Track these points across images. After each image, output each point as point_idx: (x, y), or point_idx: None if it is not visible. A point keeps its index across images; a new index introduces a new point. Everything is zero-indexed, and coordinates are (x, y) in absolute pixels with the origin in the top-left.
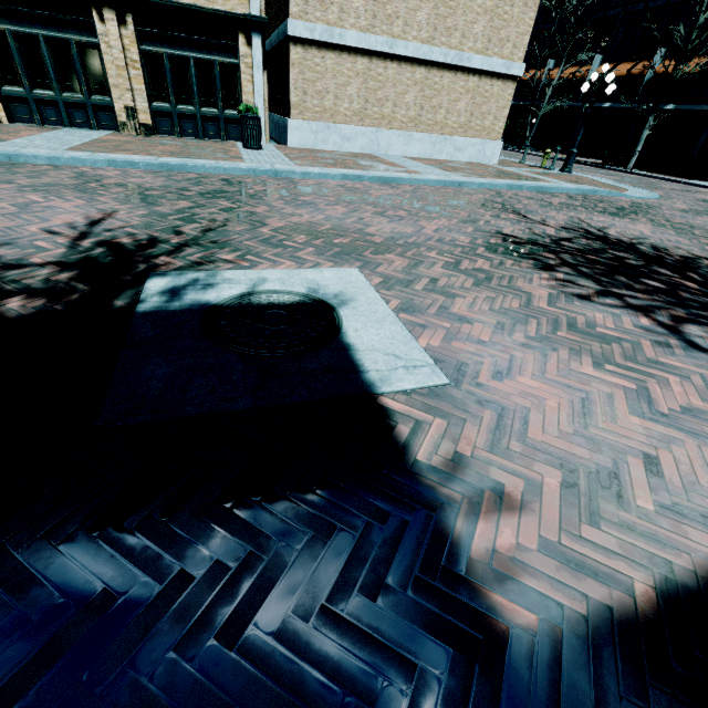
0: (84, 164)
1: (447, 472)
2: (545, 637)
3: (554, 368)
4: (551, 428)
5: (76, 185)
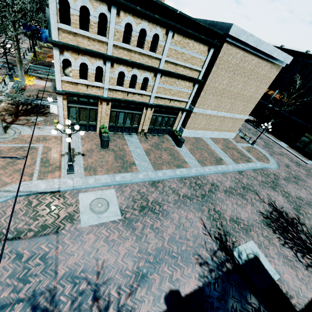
0: (164, 179)
1: (286, 293)
2: (299, 311)
3: (287, 270)
4: (291, 284)
5: (179, 199)
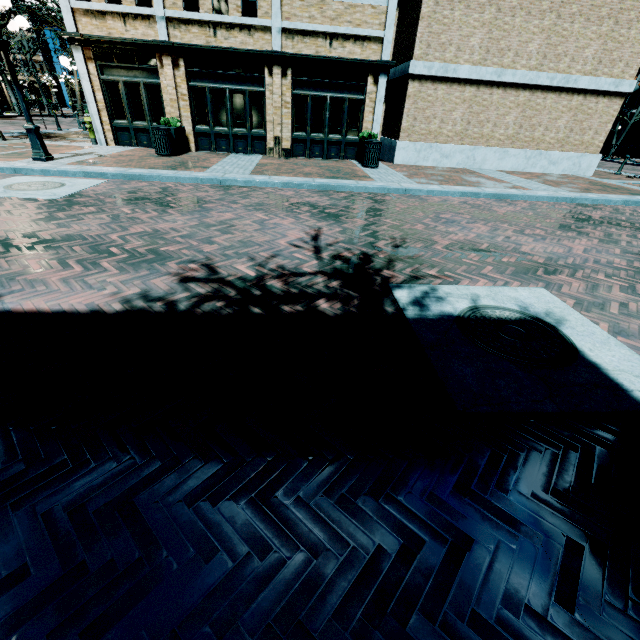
0: (267, 185)
1: None
2: None
3: None
4: None
5: (276, 204)
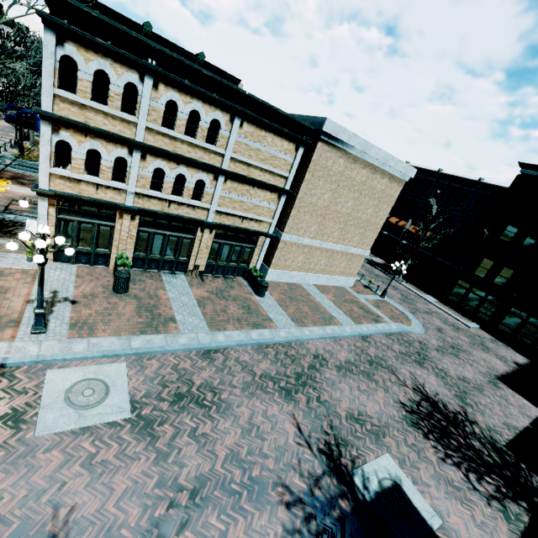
0: (228, 346)
1: None
2: None
3: (455, 509)
4: (465, 536)
5: (254, 381)
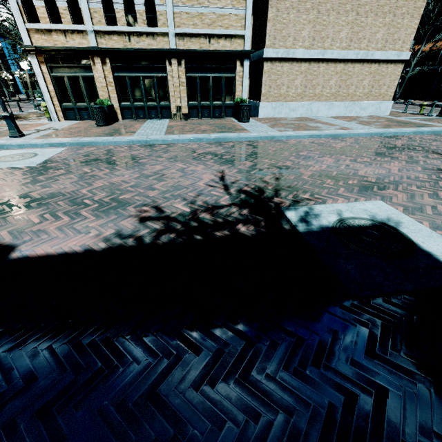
0: (178, 142)
1: None
2: None
3: None
4: None
5: (188, 155)
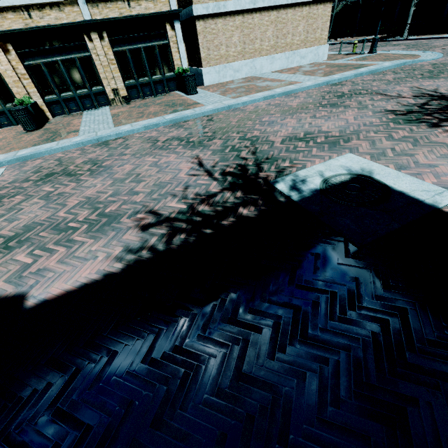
0: (133, 132)
1: None
2: None
3: None
4: None
5: (153, 146)
